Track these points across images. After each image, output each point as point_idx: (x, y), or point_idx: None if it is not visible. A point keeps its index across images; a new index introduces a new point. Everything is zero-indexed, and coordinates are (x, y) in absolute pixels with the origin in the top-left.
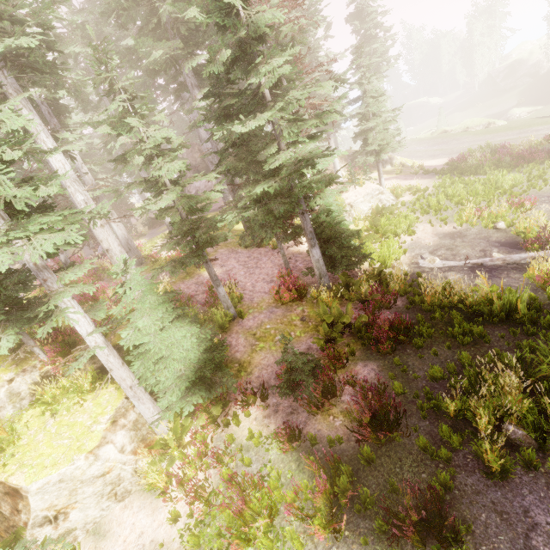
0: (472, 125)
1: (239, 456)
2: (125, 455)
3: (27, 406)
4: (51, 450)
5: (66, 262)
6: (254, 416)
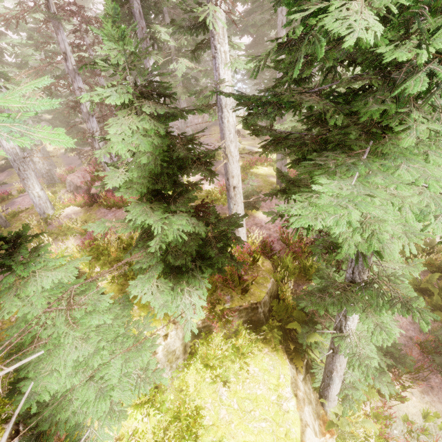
0: None
1: (424, 441)
2: (318, 439)
3: (181, 367)
4: (254, 438)
5: None
6: (409, 390)
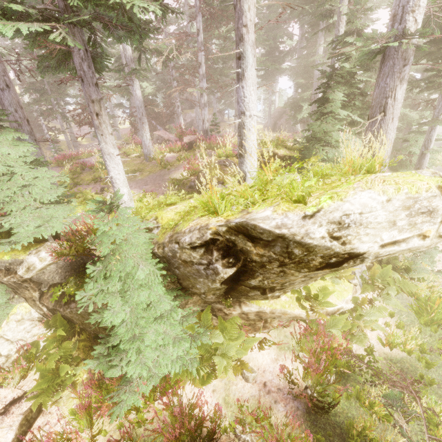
0: None
1: None
2: None
3: None
4: None
5: (207, 130)
6: None
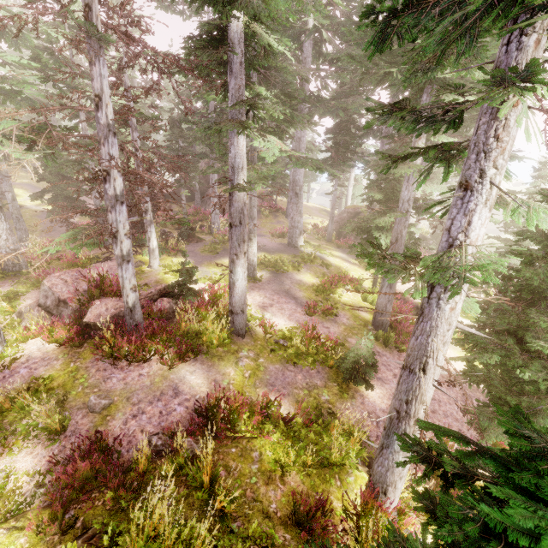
0: (497, 241)
1: None
2: None
3: None
4: None
5: (133, 306)
6: None
